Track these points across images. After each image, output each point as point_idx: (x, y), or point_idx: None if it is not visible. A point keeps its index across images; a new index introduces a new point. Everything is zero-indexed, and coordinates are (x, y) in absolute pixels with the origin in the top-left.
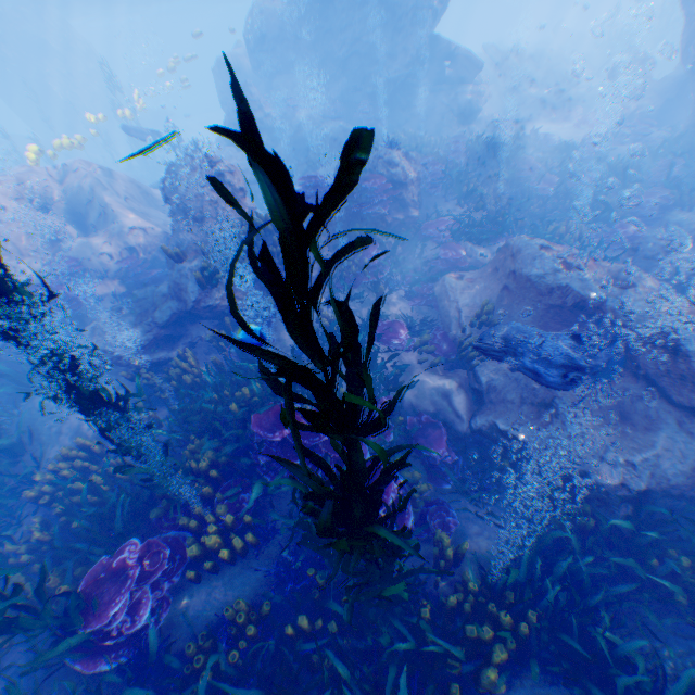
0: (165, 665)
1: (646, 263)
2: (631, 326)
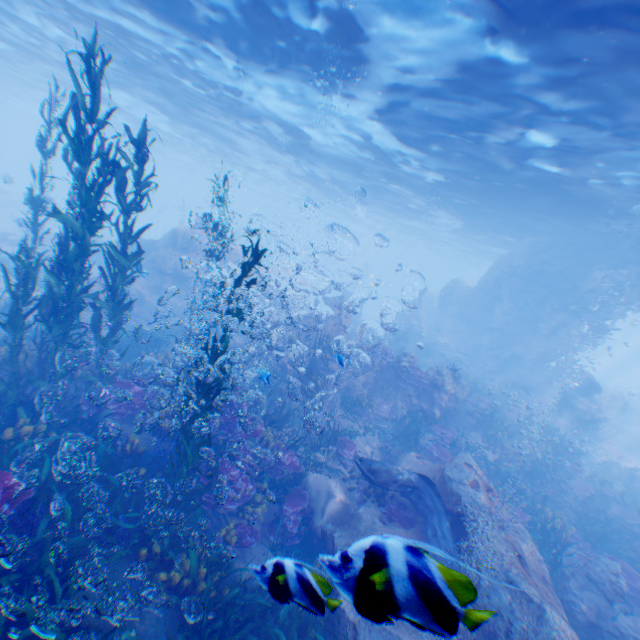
0: (97, 425)
1: (587, 582)
2: (468, 541)
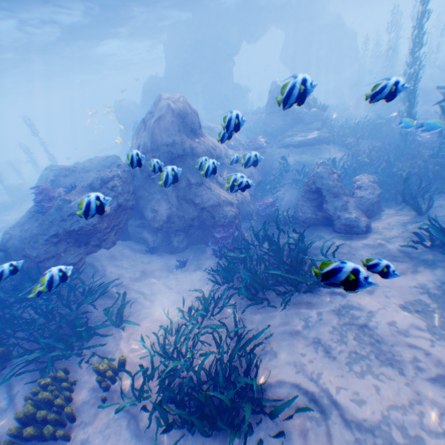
0: None
1: None
2: None
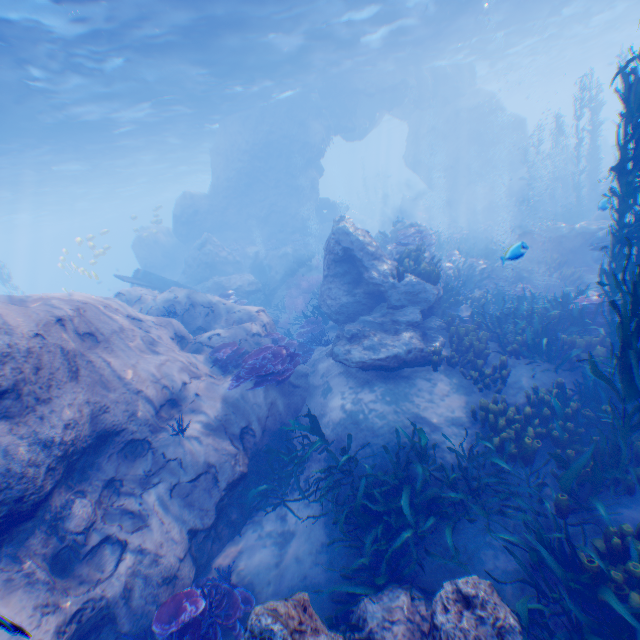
0: None
1: None
2: None
